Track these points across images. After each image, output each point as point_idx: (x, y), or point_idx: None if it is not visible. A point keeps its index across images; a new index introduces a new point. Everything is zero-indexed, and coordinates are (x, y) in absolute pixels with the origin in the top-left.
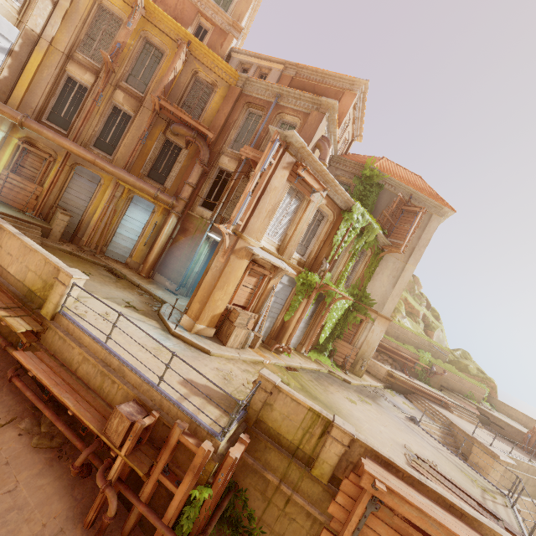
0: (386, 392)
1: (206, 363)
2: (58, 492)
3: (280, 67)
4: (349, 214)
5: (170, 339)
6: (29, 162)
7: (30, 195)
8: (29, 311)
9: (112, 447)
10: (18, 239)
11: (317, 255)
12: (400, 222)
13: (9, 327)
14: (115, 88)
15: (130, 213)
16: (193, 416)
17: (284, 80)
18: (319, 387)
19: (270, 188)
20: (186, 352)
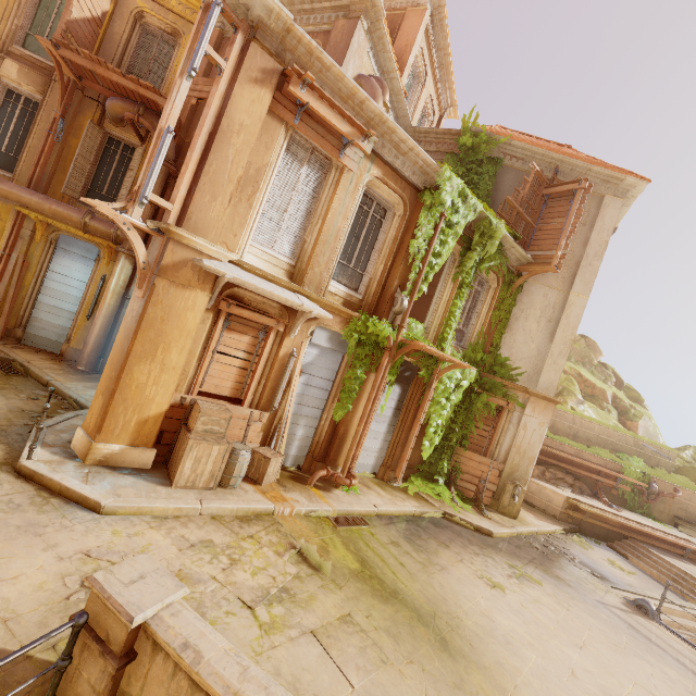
0: (571, 542)
1: (61, 539)
2: None
3: None
4: (434, 196)
5: None
6: None
7: None
8: None
9: None
10: None
11: (384, 284)
12: (544, 219)
13: None
14: (2, 56)
15: (57, 267)
16: None
17: None
18: (412, 557)
19: (230, 126)
20: (13, 514)
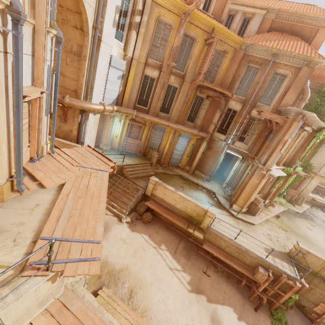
0: (312, 210)
1: (258, 232)
2: (235, 291)
3: (263, 12)
4: (319, 133)
5: (238, 222)
6: (133, 129)
7: (137, 146)
8: (193, 225)
9: (260, 283)
10: (177, 194)
11: (293, 157)
12: None
13: (190, 232)
14: (170, 74)
15: (179, 142)
16: (285, 271)
17: (265, 23)
18: (293, 224)
19: (287, 142)
20: (248, 228)
